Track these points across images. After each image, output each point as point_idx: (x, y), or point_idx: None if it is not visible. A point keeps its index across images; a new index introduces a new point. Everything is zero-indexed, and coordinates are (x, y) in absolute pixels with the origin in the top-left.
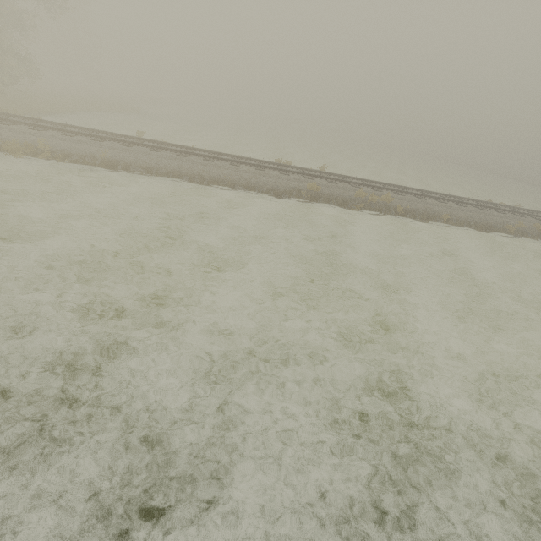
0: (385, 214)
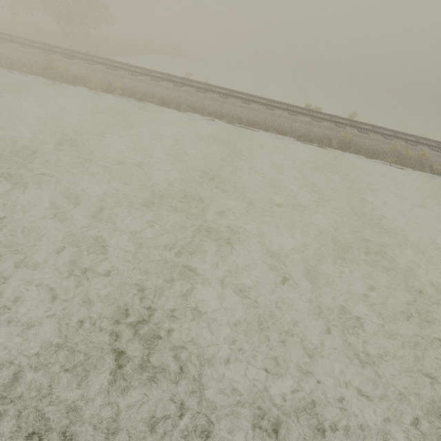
0: (417, 170)
